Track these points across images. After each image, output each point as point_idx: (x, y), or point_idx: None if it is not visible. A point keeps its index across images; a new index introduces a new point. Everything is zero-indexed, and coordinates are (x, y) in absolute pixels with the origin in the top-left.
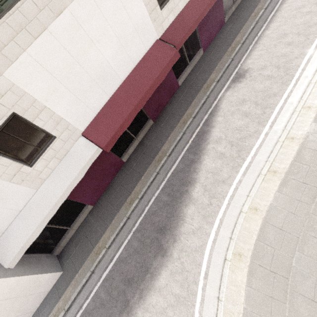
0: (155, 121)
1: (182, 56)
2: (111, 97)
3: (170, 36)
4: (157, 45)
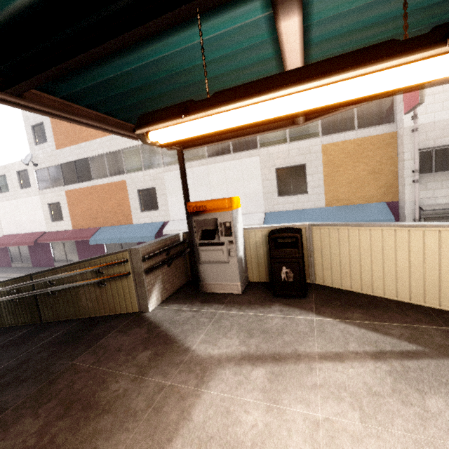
0: (33, 267)
1: (63, 252)
2: (18, 234)
3: (46, 235)
4: (42, 233)
